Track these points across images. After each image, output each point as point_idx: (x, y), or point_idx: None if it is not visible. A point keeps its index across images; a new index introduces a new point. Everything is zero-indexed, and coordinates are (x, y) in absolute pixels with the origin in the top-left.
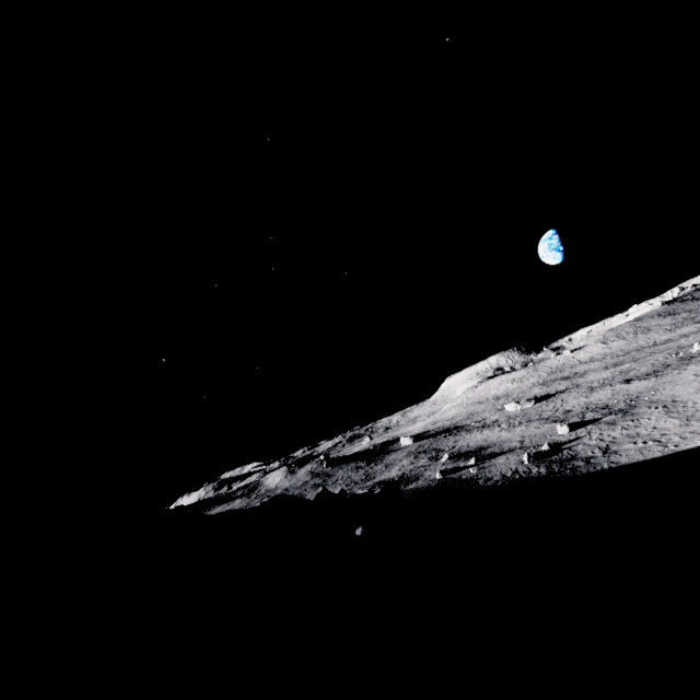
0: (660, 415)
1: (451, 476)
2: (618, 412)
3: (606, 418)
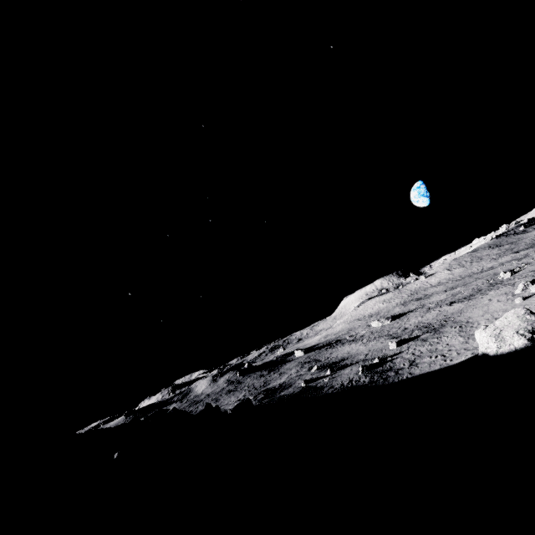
0: (455, 333)
1: (311, 384)
2: (432, 331)
3: (423, 335)
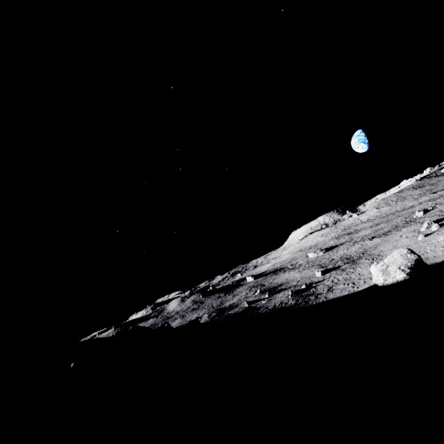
0: (367, 264)
1: (252, 305)
2: (351, 262)
3: (343, 266)
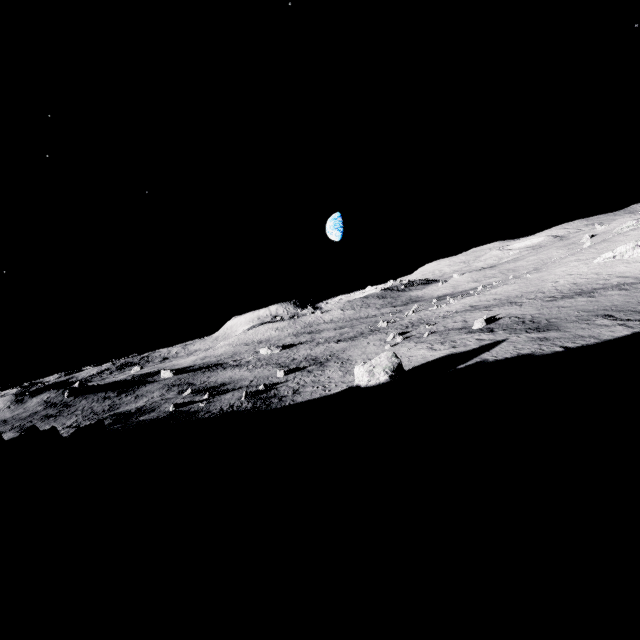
0: (337, 368)
1: (182, 409)
2: (318, 364)
3: (310, 367)
